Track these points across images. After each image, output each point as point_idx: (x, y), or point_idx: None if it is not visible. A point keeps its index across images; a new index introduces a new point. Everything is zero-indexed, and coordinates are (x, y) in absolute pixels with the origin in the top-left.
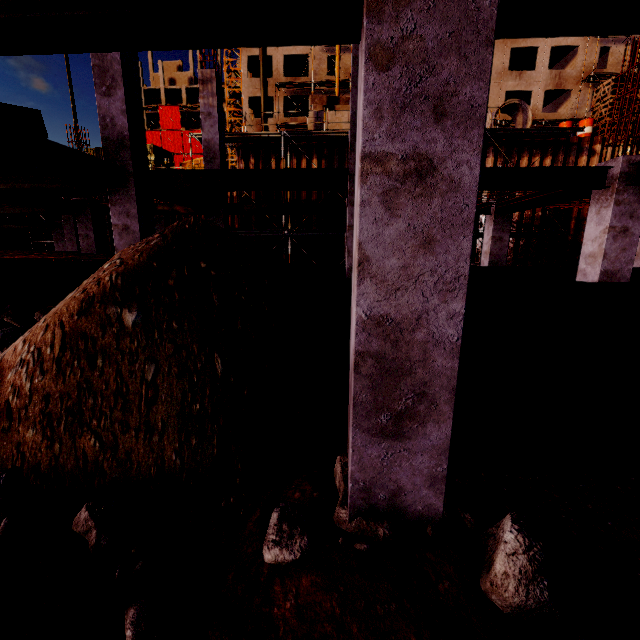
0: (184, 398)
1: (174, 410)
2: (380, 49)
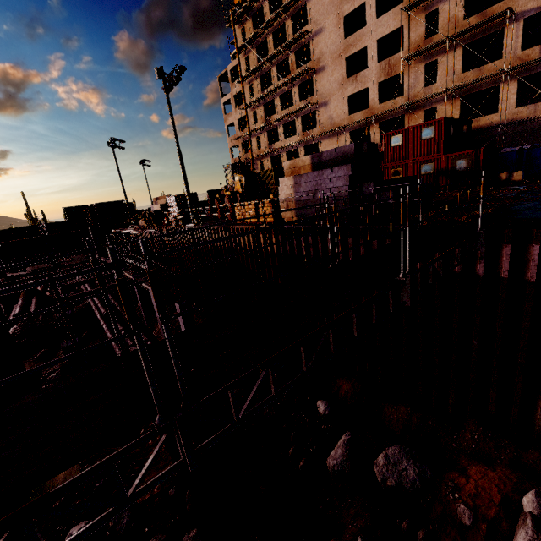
0: None
1: None
2: None
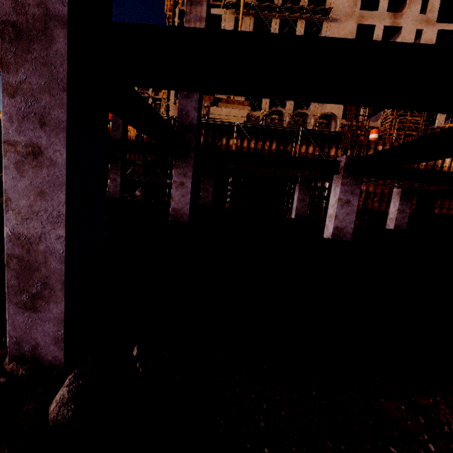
0: None
1: None
2: (10, 86)
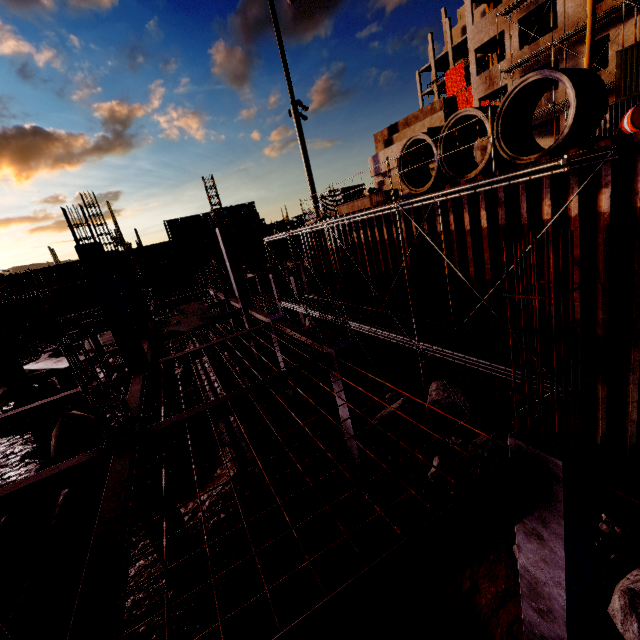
0: None
1: None
2: None
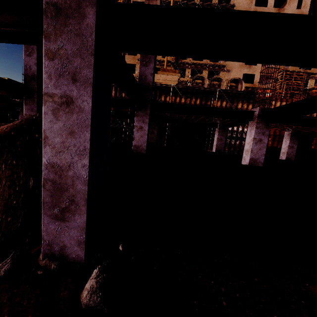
0: (9, 197)
1: (3, 202)
2: (50, 52)
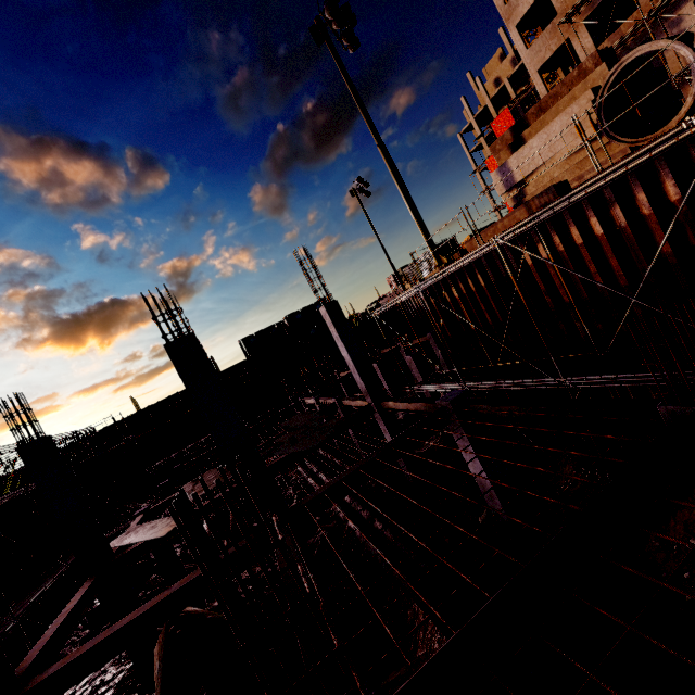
0: None
1: None
2: None
